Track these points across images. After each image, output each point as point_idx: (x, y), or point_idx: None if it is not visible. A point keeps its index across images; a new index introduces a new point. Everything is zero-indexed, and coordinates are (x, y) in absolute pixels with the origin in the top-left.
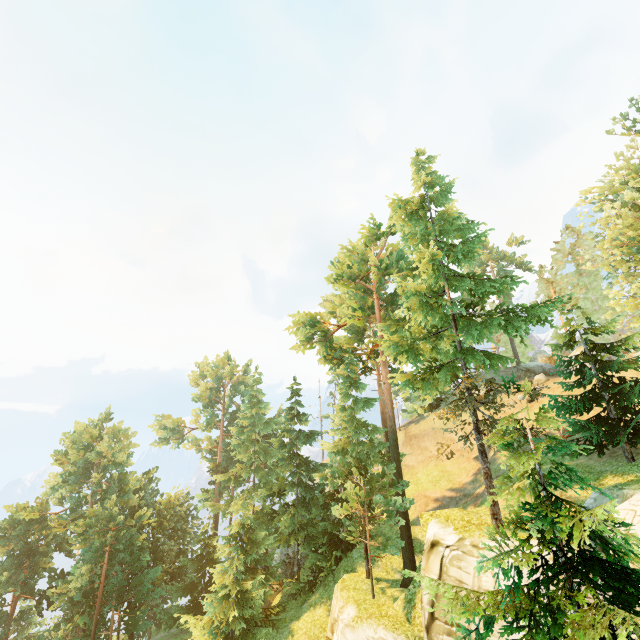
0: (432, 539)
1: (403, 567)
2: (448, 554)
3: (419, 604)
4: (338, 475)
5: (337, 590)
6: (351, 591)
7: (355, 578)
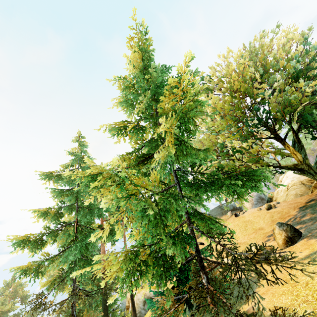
0: None
1: None
2: None
3: None
4: None
5: None
6: None
7: None
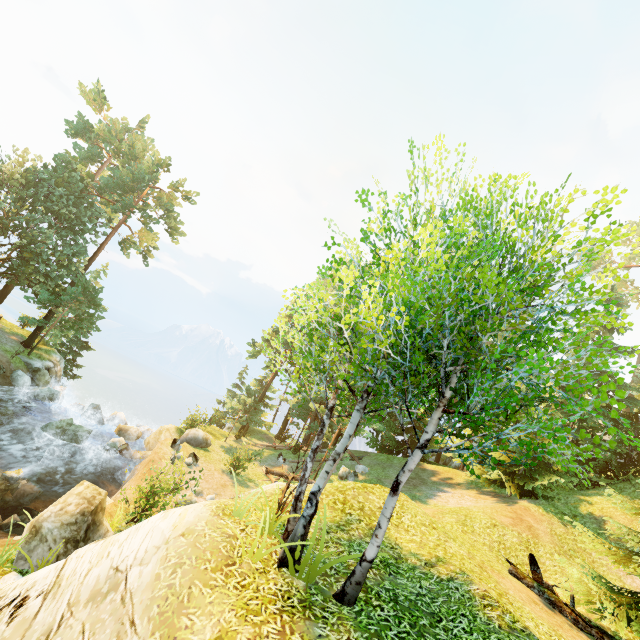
0: None
1: None
2: None
3: None
4: None
5: None
6: None
7: None
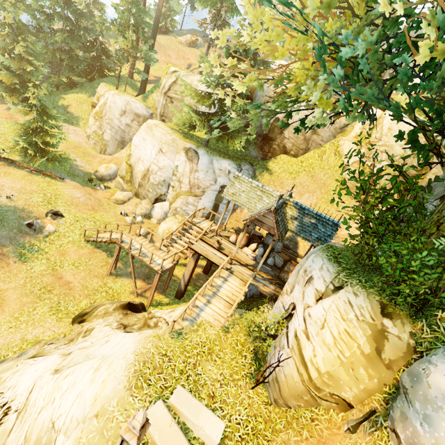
0: (174, 70)
1: (139, 90)
2: (182, 74)
3: (151, 97)
4: (119, 24)
5: (103, 85)
6: (112, 88)
7: (110, 86)
